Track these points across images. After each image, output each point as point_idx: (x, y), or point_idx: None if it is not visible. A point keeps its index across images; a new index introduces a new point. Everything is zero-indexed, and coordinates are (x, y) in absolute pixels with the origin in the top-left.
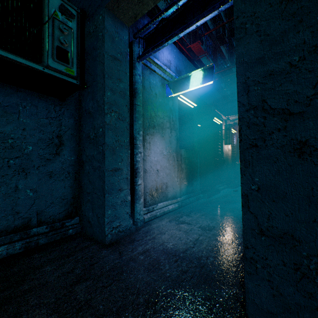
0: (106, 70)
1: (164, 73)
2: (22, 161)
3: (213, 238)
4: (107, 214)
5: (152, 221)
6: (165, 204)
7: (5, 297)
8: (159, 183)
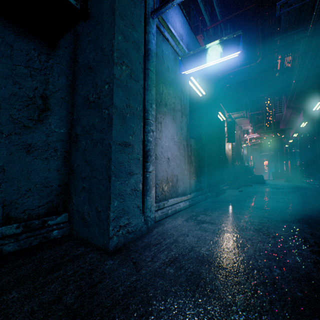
0: (116, 5)
1: (176, 45)
2: None
3: (256, 240)
4: (113, 207)
5: (163, 220)
6: (175, 201)
7: None
8: (170, 175)
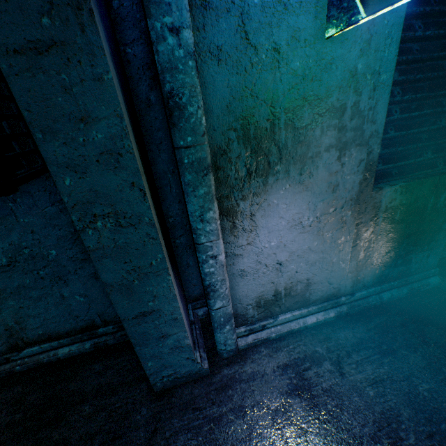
0: (28, 119)
1: None
2: (53, 269)
3: None
4: (147, 366)
5: (255, 348)
6: (297, 316)
7: (39, 442)
8: (285, 284)
